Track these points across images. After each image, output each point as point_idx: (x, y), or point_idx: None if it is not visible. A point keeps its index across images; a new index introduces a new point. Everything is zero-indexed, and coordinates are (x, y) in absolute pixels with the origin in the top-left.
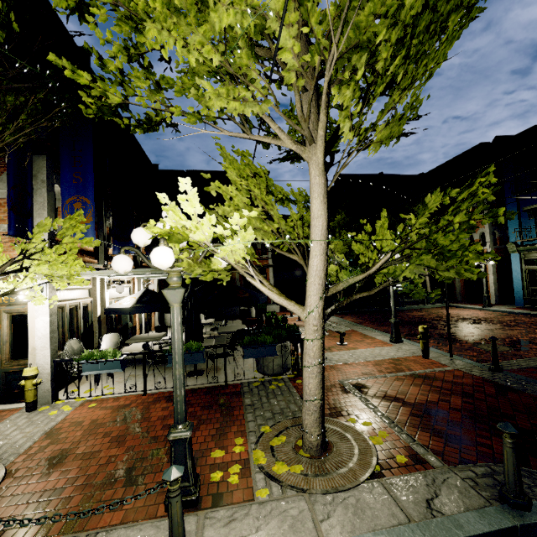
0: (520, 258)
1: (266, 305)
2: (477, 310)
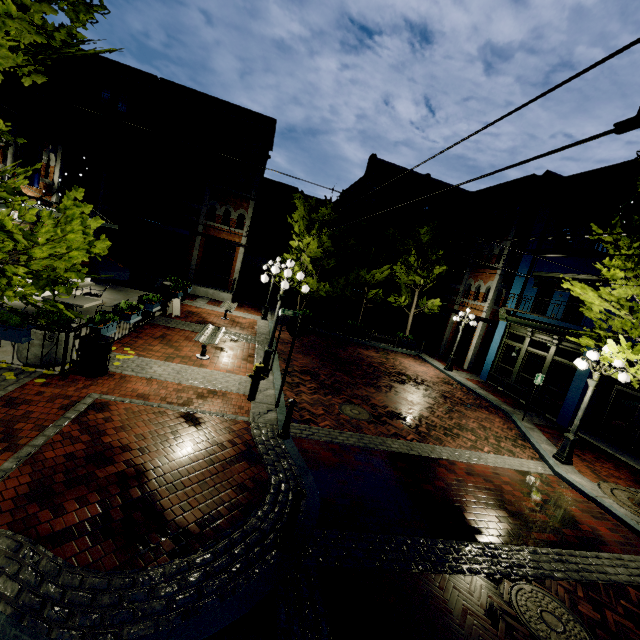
0: (506, 328)
1: (184, 288)
2: (437, 369)
